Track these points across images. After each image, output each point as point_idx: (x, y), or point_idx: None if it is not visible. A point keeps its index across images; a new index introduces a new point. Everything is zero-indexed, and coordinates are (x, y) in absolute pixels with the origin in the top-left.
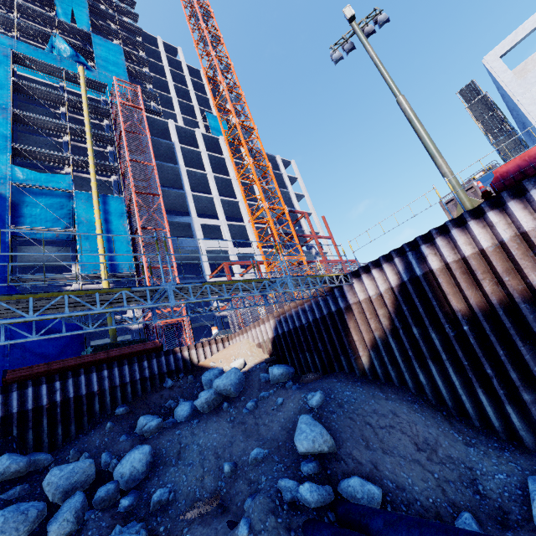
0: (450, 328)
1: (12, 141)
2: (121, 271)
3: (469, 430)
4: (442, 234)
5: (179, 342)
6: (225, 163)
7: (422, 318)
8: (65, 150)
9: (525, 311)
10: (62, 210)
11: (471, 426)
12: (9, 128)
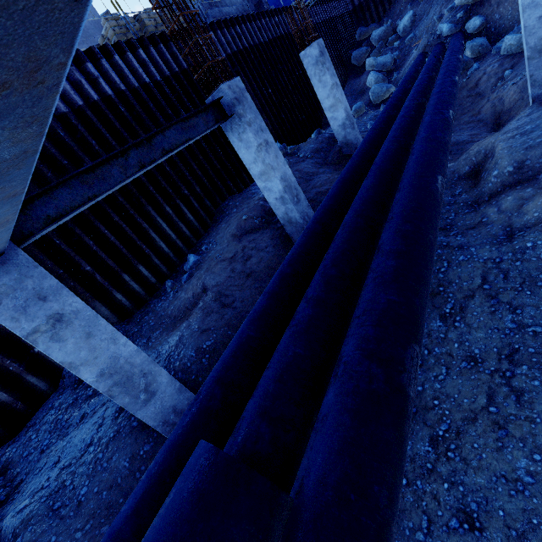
0: None
1: None
2: None
3: None
4: None
5: None
6: None
7: None
8: None
9: None
10: None
11: None
12: None
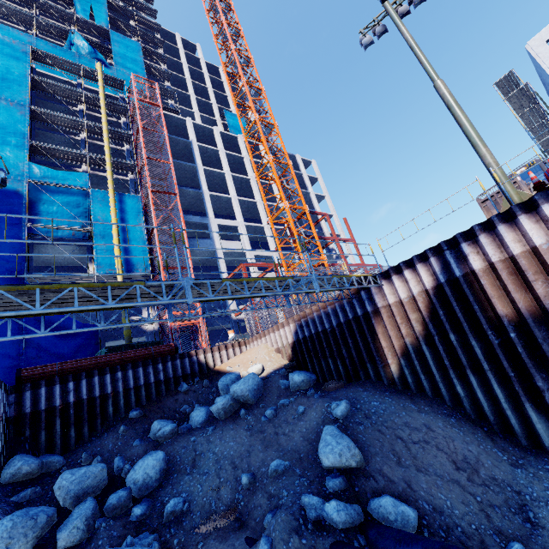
0: (493, 335)
1: (30, 138)
2: (136, 272)
3: (515, 448)
4: (486, 230)
5: (195, 345)
6: (244, 163)
7: (461, 324)
8: (82, 148)
9: None
10: (78, 208)
11: (516, 445)
12: (27, 125)
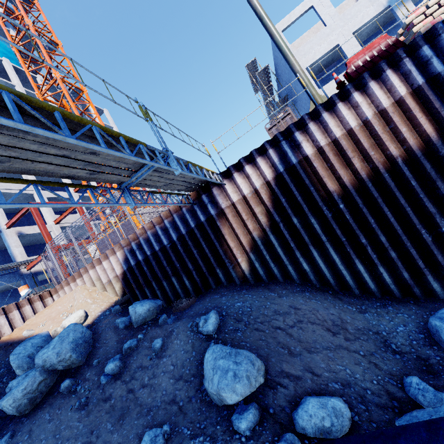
0: (327, 210)
1: None
2: None
3: (354, 299)
4: (313, 119)
5: None
6: None
7: (301, 206)
8: None
9: (389, 180)
10: None
11: (353, 296)
12: None
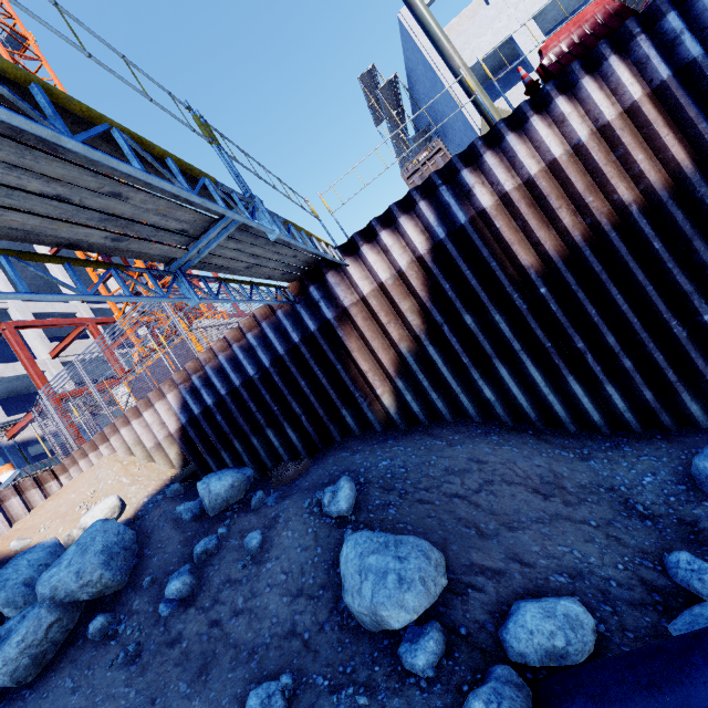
0: (521, 298)
1: None
2: None
3: (569, 440)
4: (491, 146)
5: None
6: None
7: (477, 295)
8: None
9: (618, 242)
10: None
11: (567, 435)
12: None
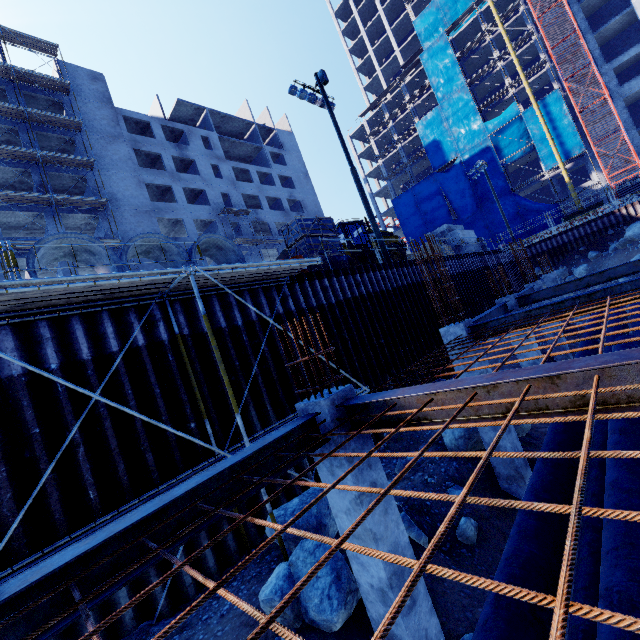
0: None
1: (475, 101)
2: (573, 156)
3: None
4: None
5: None
6: None
7: None
8: (503, 76)
9: None
10: (519, 132)
11: None
12: (471, 99)
